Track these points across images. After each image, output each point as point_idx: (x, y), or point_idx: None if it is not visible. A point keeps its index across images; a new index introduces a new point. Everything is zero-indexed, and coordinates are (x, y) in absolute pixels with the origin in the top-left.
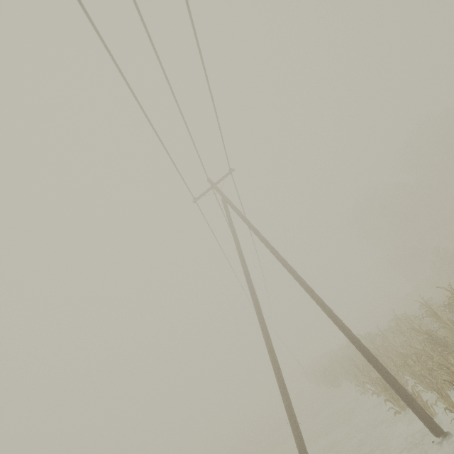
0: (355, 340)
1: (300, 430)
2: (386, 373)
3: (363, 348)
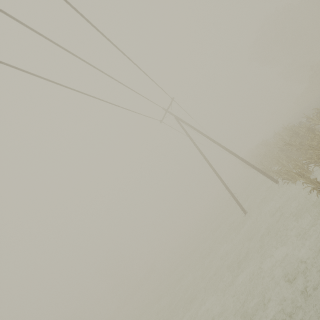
0: (247, 163)
1: (234, 195)
2: (259, 171)
3: (251, 165)
